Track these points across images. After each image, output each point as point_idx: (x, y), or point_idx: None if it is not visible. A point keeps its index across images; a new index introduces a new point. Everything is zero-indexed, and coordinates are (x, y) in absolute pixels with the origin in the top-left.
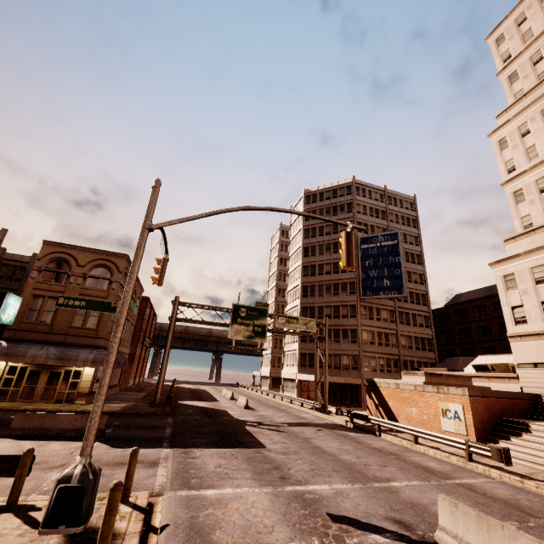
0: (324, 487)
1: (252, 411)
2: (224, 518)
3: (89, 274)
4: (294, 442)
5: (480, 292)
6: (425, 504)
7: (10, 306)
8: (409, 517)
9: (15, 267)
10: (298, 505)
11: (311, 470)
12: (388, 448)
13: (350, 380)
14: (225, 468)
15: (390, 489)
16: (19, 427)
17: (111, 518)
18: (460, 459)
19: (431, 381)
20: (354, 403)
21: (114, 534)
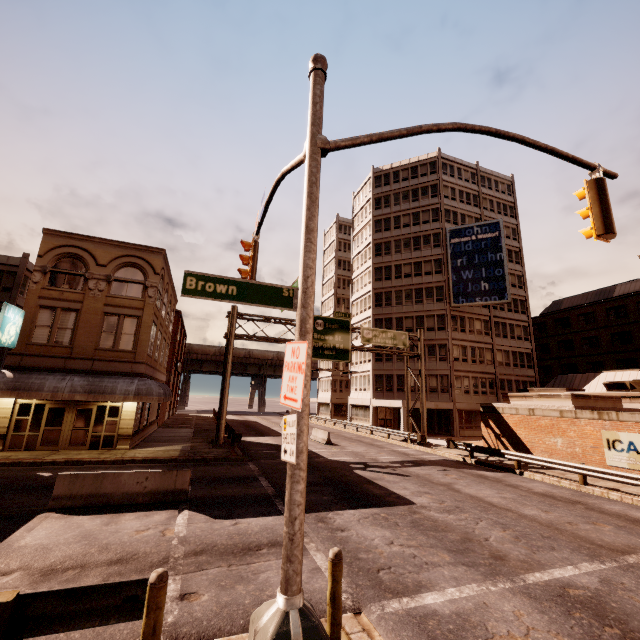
0: (572, 571)
1: (338, 448)
2: None
3: (114, 276)
4: (438, 491)
5: (588, 297)
6: None
7: (10, 322)
8: None
9: (1, 272)
10: (586, 615)
11: (516, 539)
12: (557, 493)
13: (441, 405)
14: (403, 546)
15: None
16: (65, 494)
17: None
18: None
19: (578, 404)
20: (443, 431)
21: None
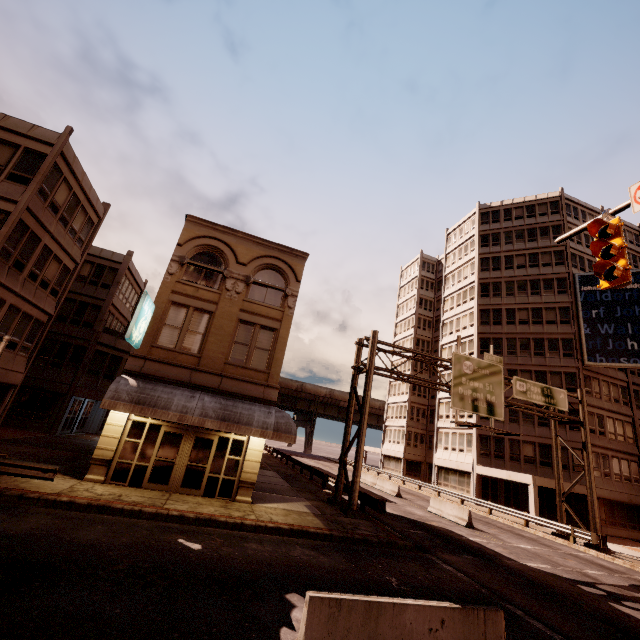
0: None
1: (492, 537)
2: None
3: (254, 278)
4: None
5: None
6: None
7: (143, 315)
8: None
9: (103, 267)
10: None
11: None
12: None
13: (578, 488)
14: None
15: None
16: None
17: None
18: None
19: None
20: (574, 522)
21: None
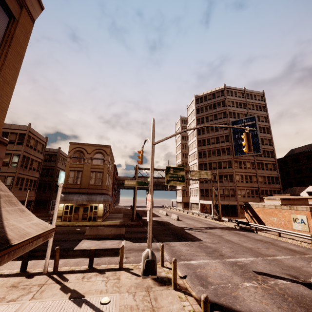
0: (244, 259)
1: (181, 222)
2: (208, 272)
3: (93, 157)
4: (214, 237)
5: (308, 147)
6: (298, 267)
7: (62, 177)
8: (293, 272)
9: (51, 155)
10: (237, 267)
11: (232, 251)
12: (265, 239)
13: (231, 202)
14: (191, 251)
15: (277, 260)
16: (88, 234)
17: (176, 272)
18: (308, 244)
19: (284, 203)
20: (233, 214)
21: (170, 278)
